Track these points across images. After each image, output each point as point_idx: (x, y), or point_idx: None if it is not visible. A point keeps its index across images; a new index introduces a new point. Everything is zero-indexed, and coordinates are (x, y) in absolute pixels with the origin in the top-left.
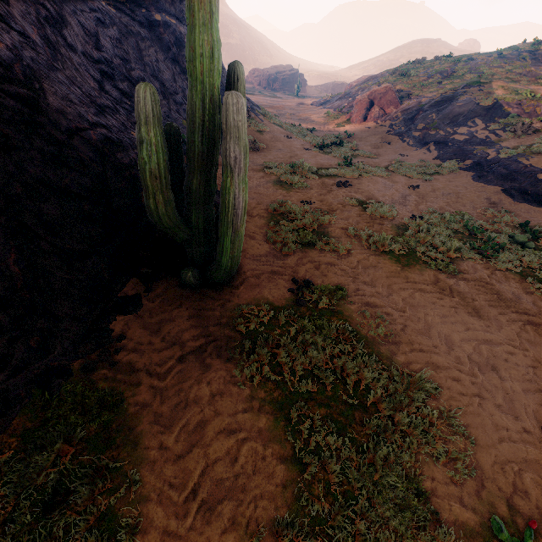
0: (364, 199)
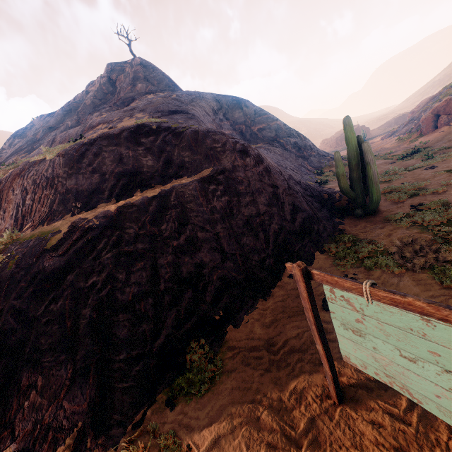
0: (450, 169)
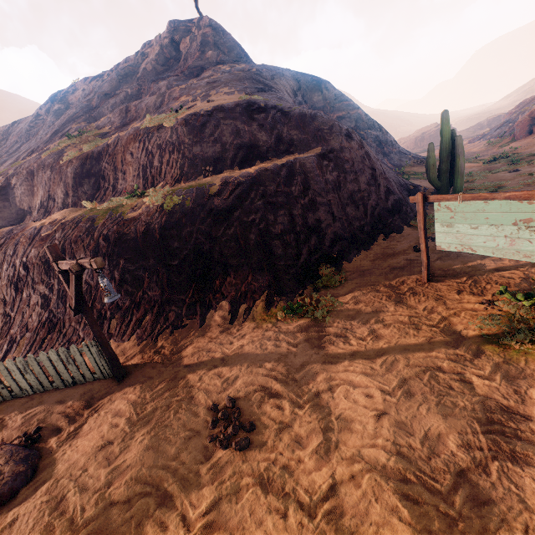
0: (532, 173)
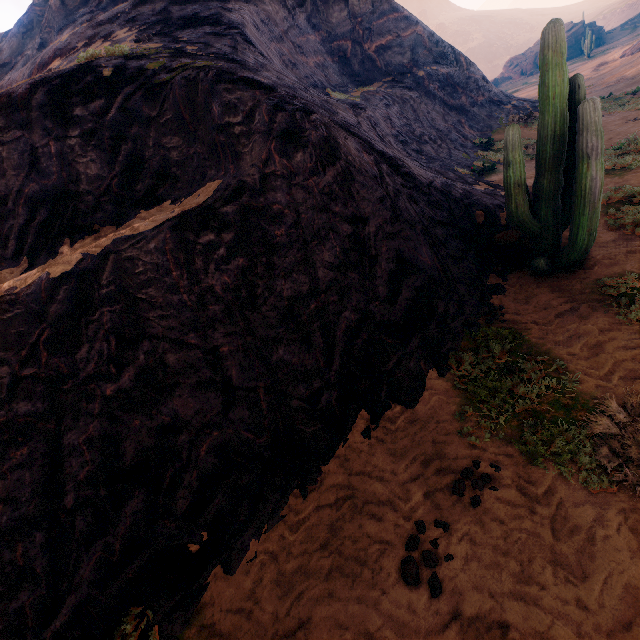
0: None
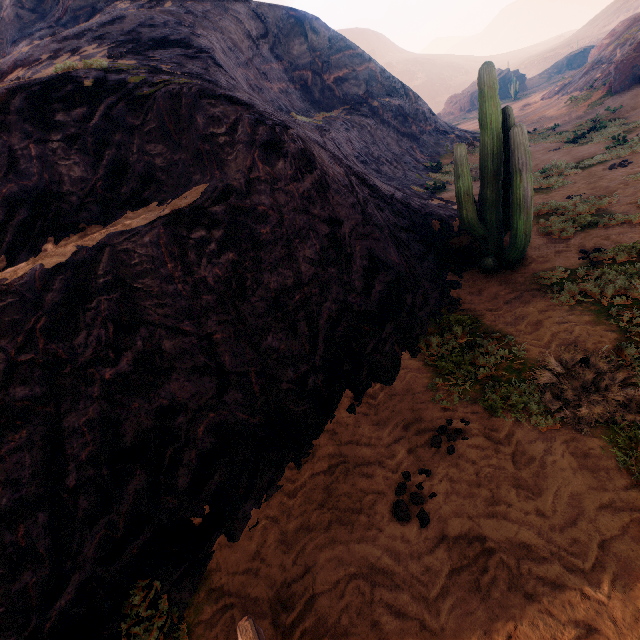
0: None
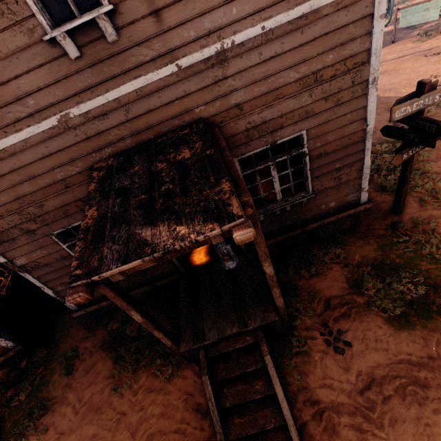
0: None
